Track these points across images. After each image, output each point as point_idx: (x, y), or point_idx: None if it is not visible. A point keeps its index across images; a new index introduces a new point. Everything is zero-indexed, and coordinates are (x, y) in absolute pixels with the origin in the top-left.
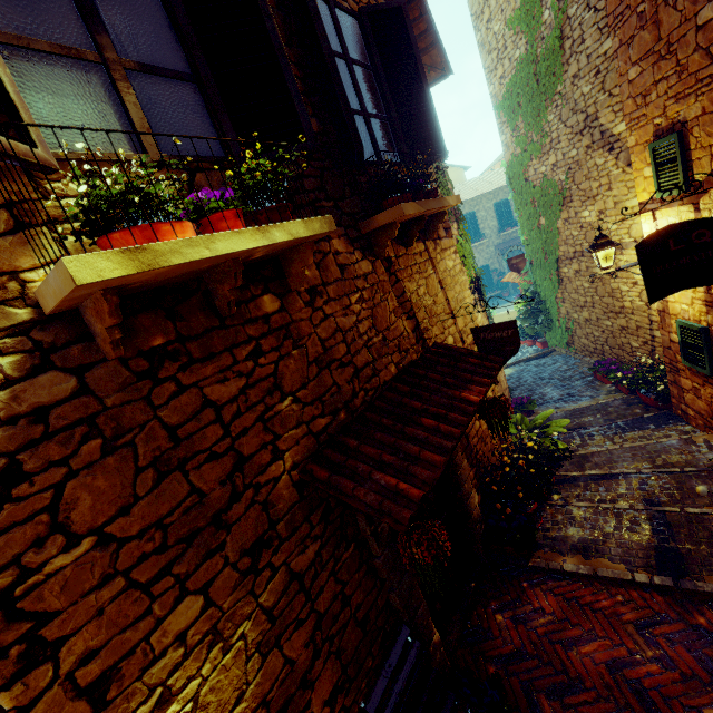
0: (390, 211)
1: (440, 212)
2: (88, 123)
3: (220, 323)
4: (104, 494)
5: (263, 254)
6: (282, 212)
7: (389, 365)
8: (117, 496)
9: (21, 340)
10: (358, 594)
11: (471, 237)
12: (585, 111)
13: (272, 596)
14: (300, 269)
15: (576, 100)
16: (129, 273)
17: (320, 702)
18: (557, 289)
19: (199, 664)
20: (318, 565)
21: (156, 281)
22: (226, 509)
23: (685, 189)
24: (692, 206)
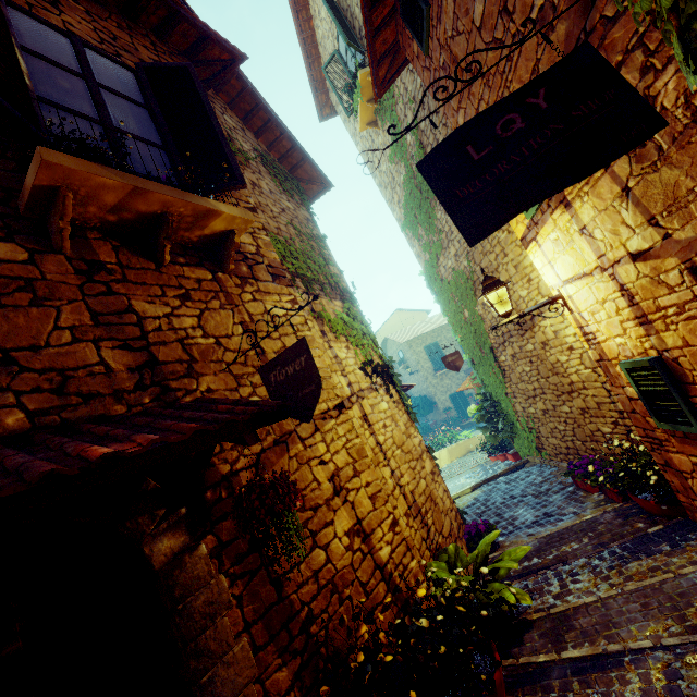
0: (33, 162)
1: (230, 234)
2: None
3: None
4: None
5: None
6: None
7: None
8: None
9: None
10: None
11: (439, 365)
12: None
13: None
14: None
15: None
16: None
17: None
18: (502, 381)
19: None
20: None
21: None
22: None
23: None
24: (562, 205)
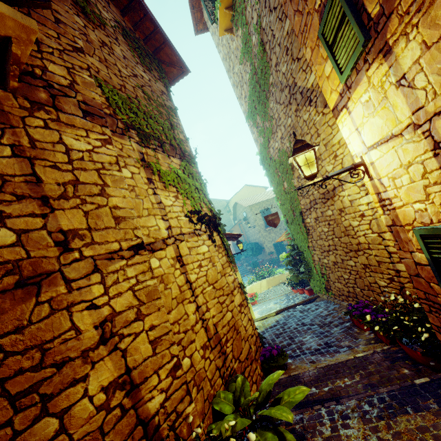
0: None
1: (9, 43)
2: None
3: None
4: None
5: None
6: None
7: None
8: None
9: None
10: None
11: None
12: (288, 85)
13: None
14: None
15: (281, 81)
16: None
17: None
18: (306, 237)
19: None
20: None
21: None
22: None
23: (364, 36)
24: (380, 55)
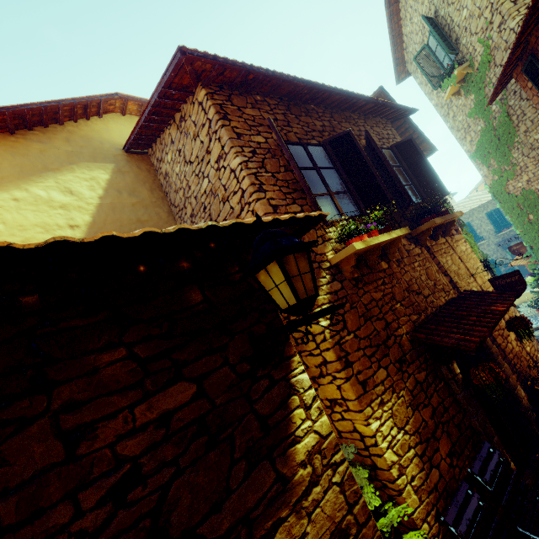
0: (427, 223)
1: (451, 221)
2: (329, 212)
3: (370, 271)
4: (353, 321)
5: (383, 244)
6: (388, 228)
7: (440, 298)
8: (356, 323)
9: (329, 272)
10: (451, 409)
11: None
12: None
13: (410, 386)
14: (394, 250)
15: (531, 143)
16: (364, 247)
17: (443, 452)
18: None
19: (390, 397)
20: (427, 383)
21: (358, 254)
22: (386, 341)
23: None
24: None
